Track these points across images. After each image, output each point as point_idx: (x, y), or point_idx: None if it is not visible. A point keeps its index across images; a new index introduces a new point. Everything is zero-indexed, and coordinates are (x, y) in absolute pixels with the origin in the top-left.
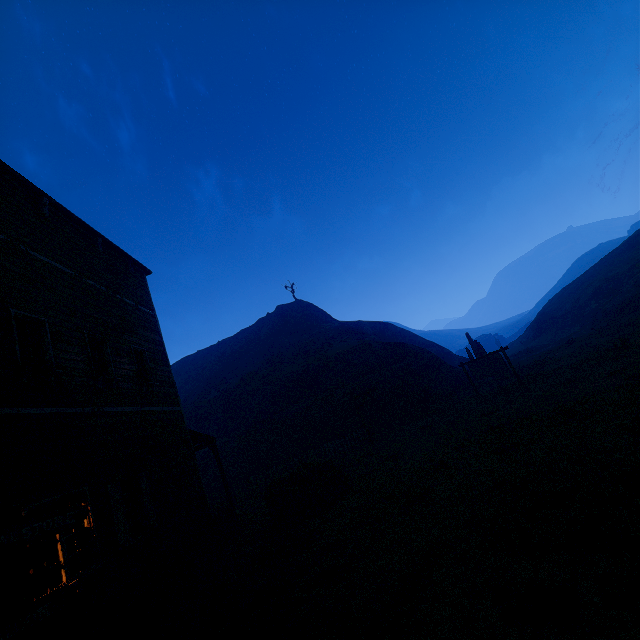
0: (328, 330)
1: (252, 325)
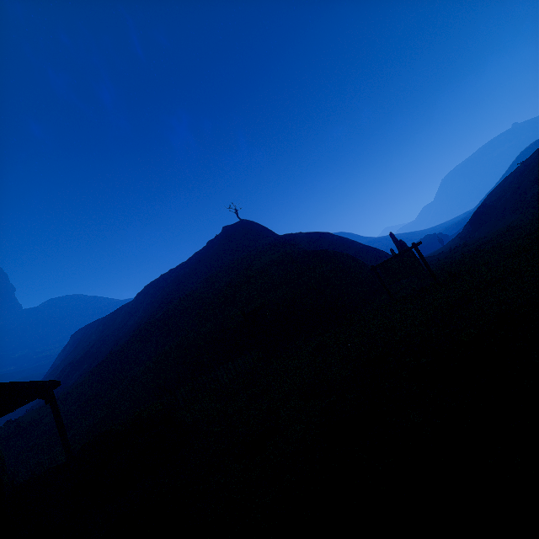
0: (264, 245)
1: (203, 247)
